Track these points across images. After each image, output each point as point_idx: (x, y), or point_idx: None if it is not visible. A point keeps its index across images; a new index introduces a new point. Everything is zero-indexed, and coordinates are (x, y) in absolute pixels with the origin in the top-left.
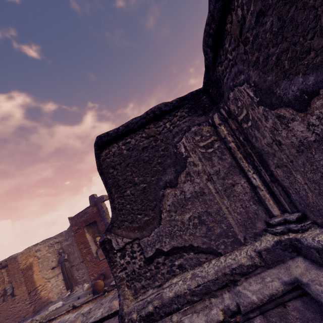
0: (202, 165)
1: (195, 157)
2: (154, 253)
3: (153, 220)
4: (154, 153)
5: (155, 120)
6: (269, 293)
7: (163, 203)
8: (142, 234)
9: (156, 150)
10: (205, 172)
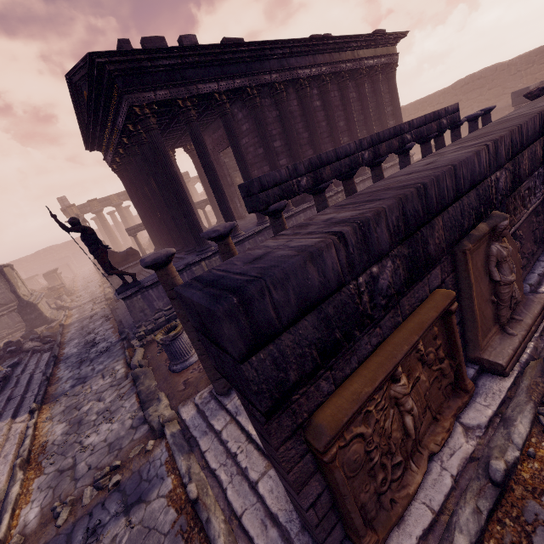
0: (4, 286)
1: (2, 284)
2: None
3: None
4: None
5: None
6: (15, 308)
7: None
8: None
9: None
10: (5, 288)
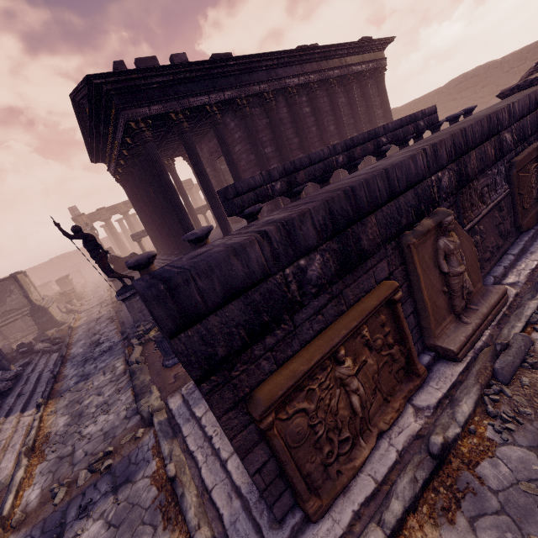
0: (18, 292)
1: (16, 290)
2: (5, 311)
3: (4, 304)
4: (3, 289)
5: (3, 281)
6: (28, 312)
7: (7, 301)
8: (1, 308)
9: (4, 288)
10: (19, 293)
